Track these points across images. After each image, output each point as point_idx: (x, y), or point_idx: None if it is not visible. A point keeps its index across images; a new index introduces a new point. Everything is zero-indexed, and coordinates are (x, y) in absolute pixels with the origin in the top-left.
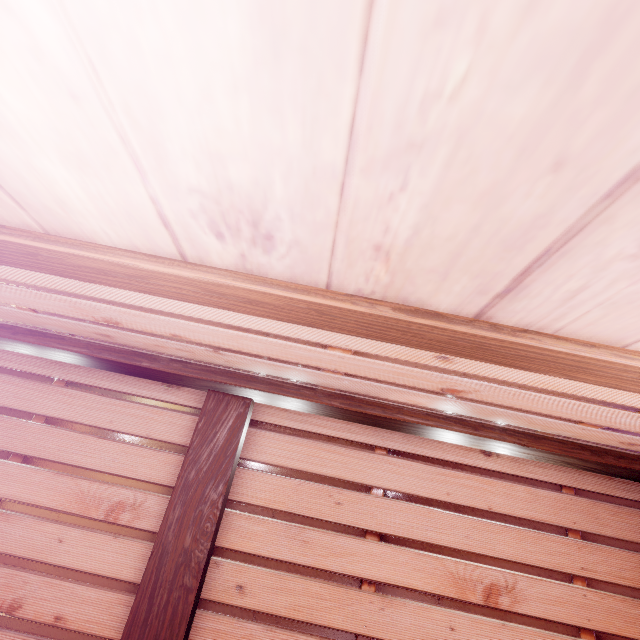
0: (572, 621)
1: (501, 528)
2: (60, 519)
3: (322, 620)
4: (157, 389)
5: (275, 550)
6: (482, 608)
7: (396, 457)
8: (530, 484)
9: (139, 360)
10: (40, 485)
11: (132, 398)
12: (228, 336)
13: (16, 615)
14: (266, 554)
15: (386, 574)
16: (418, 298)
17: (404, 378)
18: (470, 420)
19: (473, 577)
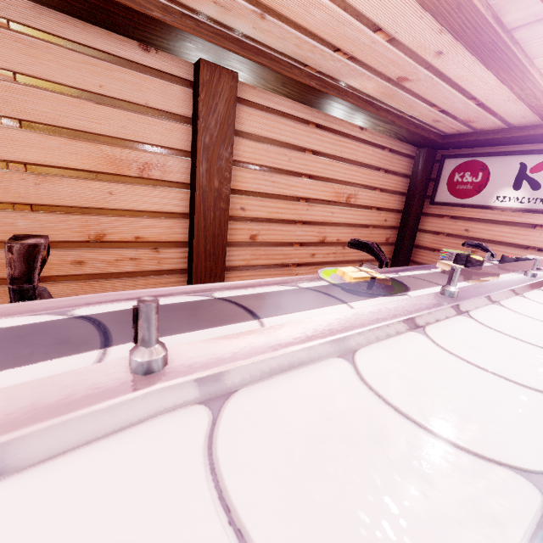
0: (371, 205)
1: (358, 169)
2: (100, 178)
3: (283, 217)
4: (135, 50)
5: (258, 188)
6: (344, 204)
7: (320, 130)
8: (374, 147)
9: (148, 7)
10: (60, 150)
11: (111, 59)
12: (308, 2)
13: (105, 241)
14: (254, 190)
15: (310, 194)
16: (508, 10)
17: (389, 66)
18: (376, 104)
19: (344, 192)
